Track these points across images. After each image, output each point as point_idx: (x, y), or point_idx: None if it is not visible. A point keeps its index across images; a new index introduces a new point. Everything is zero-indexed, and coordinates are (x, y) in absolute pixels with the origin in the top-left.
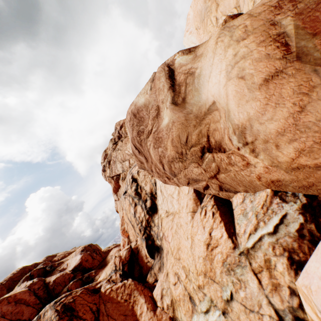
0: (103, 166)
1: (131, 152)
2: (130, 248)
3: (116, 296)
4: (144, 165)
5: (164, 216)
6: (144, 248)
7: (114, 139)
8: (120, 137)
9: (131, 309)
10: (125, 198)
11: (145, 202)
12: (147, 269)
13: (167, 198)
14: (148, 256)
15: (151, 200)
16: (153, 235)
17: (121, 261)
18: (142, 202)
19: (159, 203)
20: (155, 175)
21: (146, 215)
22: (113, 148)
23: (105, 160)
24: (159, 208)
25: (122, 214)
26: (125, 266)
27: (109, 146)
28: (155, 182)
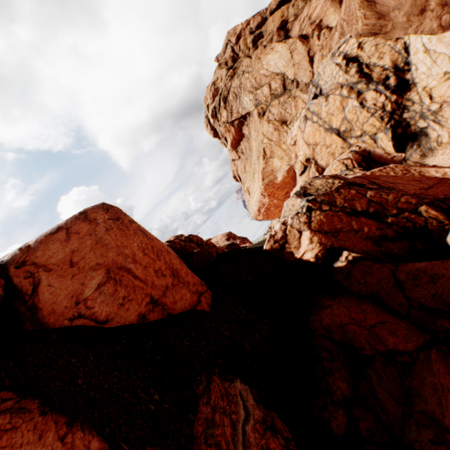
0: (213, 109)
1: (272, 70)
2: (354, 151)
3: (385, 174)
4: (384, 22)
5: (437, 84)
6: (386, 142)
7: (224, 63)
8: (236, 58)
9: (420, 177)
10: (326, 97)
11: (385, 81)
12: (395, 164)
13: (448, 53)
14: (391, 152)
15: (395, 77)
16: (409, 119)
17: (352, 160)
18: (375, 85)
19: (419, 72)
20: (429, 17)
21: (391, 97)
22: (228, 75)
23: (214, 99)
24: (421, 79)
25: (263, 165)
26: (362, 164)
27: (220, 74)
28: (404, 47)
